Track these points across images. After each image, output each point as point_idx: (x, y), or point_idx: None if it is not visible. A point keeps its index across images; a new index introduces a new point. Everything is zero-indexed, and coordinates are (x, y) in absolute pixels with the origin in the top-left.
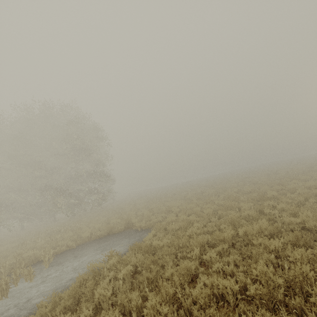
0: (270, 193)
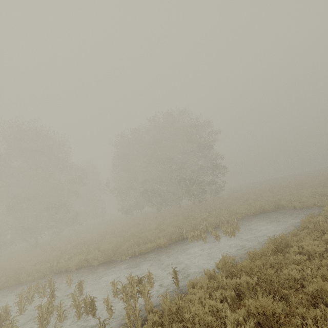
0: None
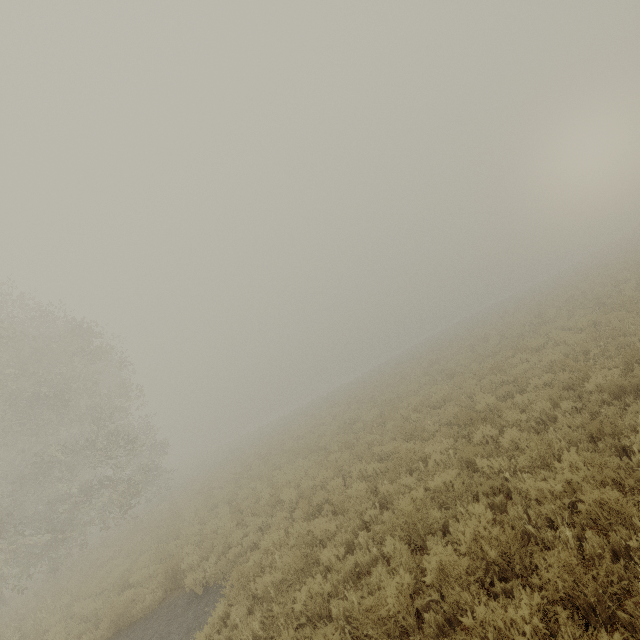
0: (482, 402)
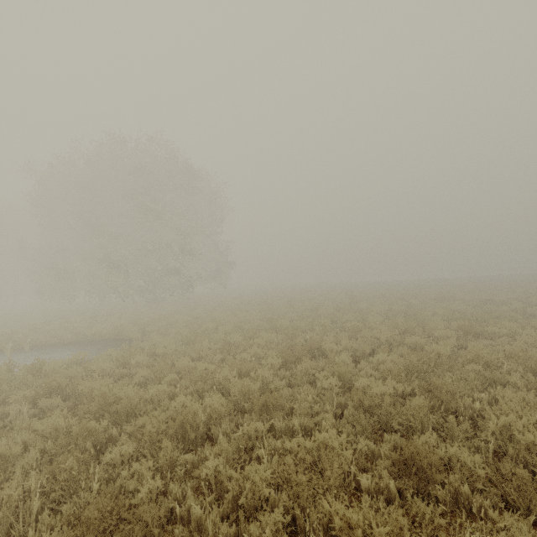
0: (327, 344)
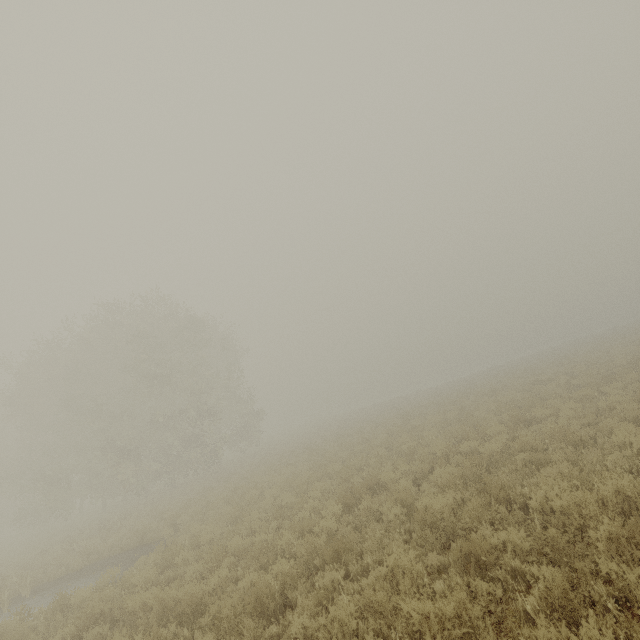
0: (384, 475)
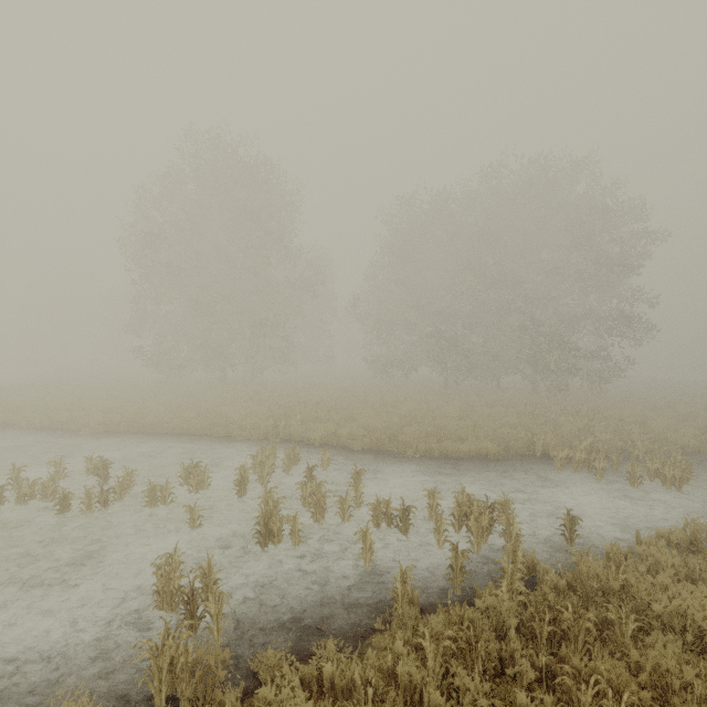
0: None
